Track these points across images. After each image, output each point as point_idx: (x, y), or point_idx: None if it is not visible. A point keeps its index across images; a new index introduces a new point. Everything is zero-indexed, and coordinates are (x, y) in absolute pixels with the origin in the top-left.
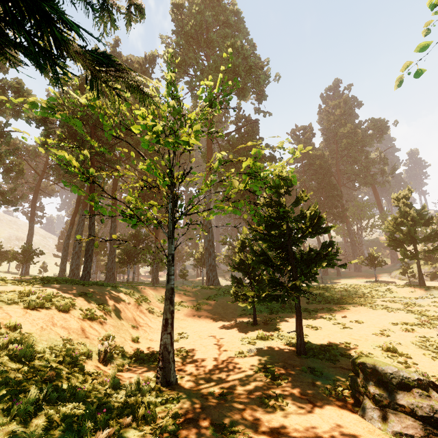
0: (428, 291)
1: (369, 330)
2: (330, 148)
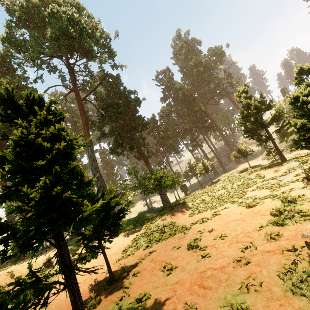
0: (289, 165)
1: (229, 254)
2: (189, 80)
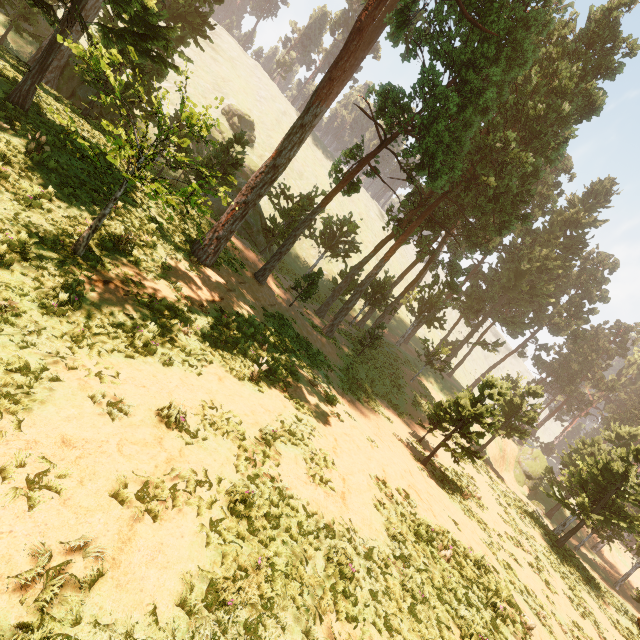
0: None
1: None
2: None
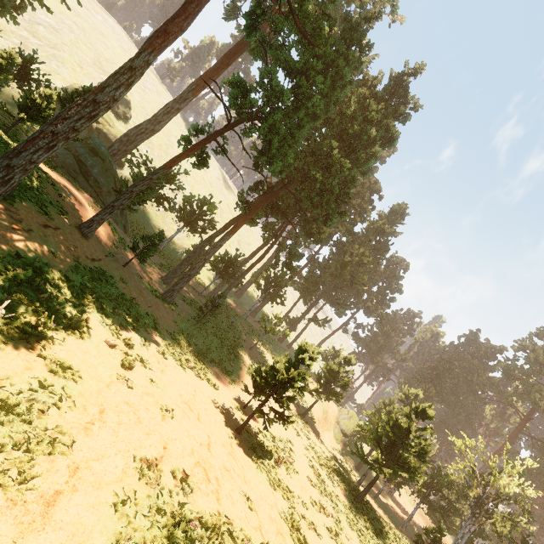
0: None
1: None
2: None
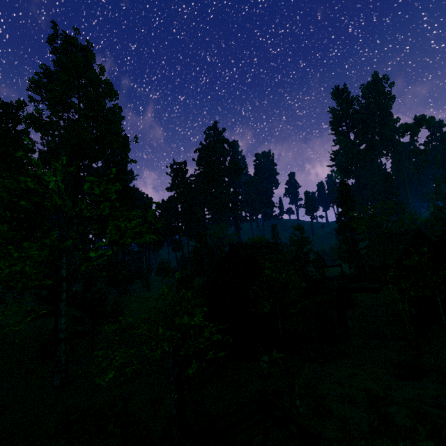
0: None
1: None
2: None
